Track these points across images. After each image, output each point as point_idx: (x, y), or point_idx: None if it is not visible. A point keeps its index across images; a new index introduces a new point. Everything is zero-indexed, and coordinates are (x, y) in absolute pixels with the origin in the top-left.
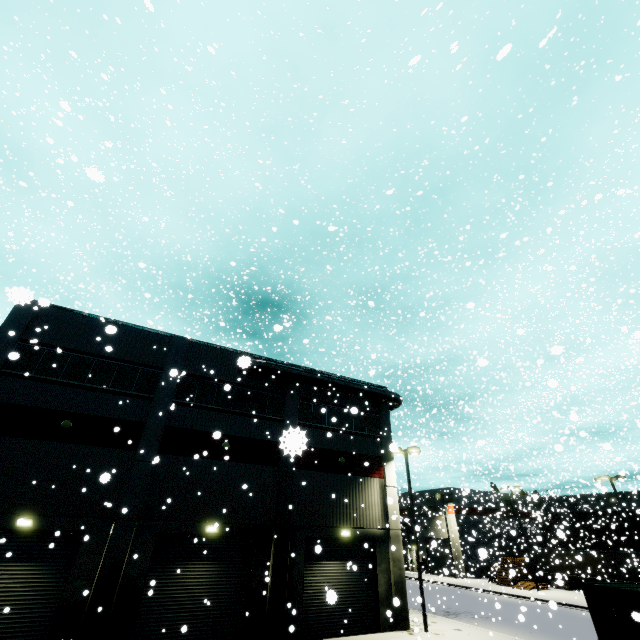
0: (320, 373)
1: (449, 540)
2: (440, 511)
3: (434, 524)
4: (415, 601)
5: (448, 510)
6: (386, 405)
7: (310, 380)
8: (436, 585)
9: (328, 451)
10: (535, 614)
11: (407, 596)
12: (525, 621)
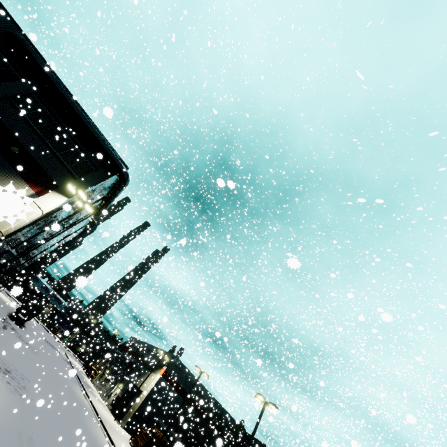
0: (78, 107)
1: (138, 389)
2: (156, 369)
3: (145, 376)
4: (19, 363)
5: (160, 371)
6: (111, 172)
7: (51, 84)
8: (86, 403)
9: (11, 135)
10: (75, 441)
11: (30, 365)
12: (40, 421)
